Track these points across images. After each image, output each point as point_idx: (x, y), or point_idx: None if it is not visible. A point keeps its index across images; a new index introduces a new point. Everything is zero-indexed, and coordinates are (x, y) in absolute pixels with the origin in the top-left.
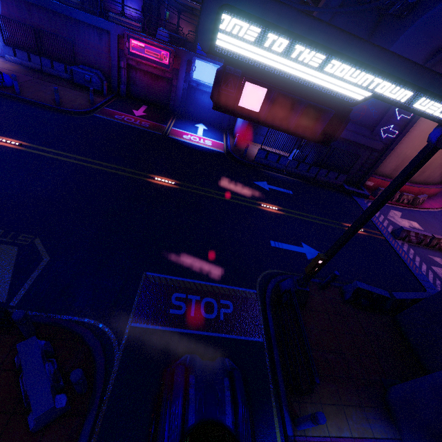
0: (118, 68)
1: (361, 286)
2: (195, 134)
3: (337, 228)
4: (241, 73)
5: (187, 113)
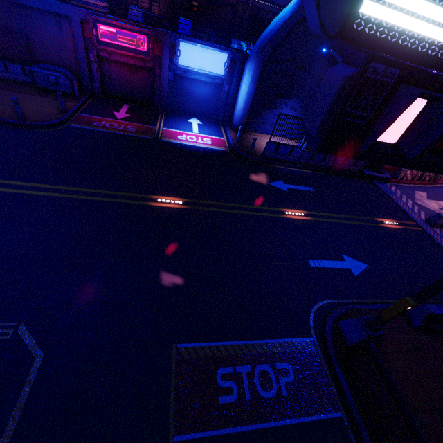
0: (87, 63)
1: (435, 312)
2: (190, 132)
3: (371, 226)
4: (396, 75)
5: (176, 107)
